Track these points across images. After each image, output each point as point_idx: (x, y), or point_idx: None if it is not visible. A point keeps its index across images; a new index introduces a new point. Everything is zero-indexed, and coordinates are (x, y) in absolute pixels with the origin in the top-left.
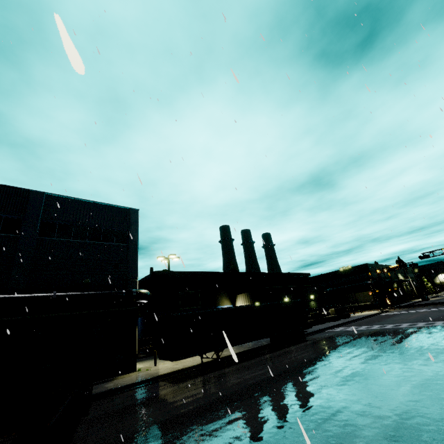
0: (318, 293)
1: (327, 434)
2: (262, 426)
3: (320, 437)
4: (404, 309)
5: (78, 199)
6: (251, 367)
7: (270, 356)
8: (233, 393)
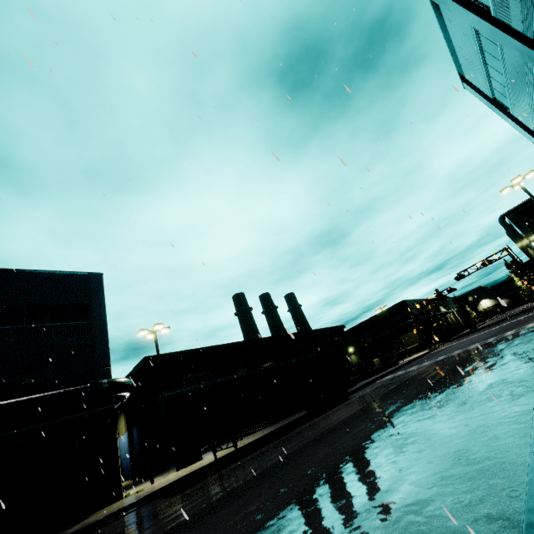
0: (358, 344)
1: (372, 483)
2: (281, 505)
3: (362, 490)
4: (454, 341)
5: (5, 270)
6: (280, 444)
7: (306, 426)
8: (249, 479)
